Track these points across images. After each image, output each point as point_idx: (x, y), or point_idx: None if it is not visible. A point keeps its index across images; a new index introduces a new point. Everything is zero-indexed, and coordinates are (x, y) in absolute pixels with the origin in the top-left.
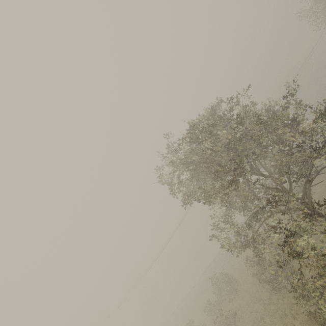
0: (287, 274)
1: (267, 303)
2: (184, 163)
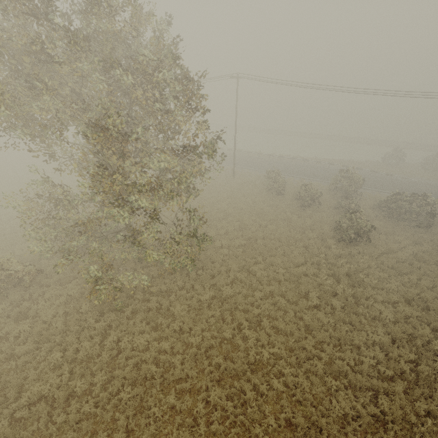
0: None
1: None
2: None
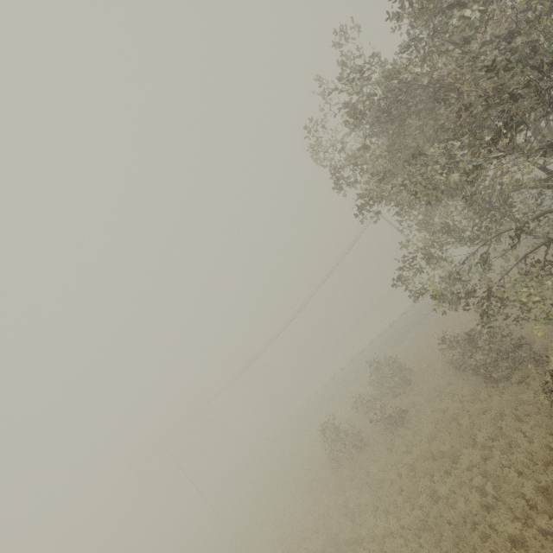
0: (515, 360)
1: (467, 401)
2: (376, 108)
